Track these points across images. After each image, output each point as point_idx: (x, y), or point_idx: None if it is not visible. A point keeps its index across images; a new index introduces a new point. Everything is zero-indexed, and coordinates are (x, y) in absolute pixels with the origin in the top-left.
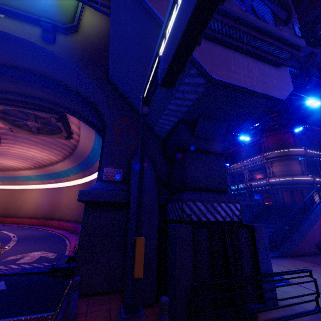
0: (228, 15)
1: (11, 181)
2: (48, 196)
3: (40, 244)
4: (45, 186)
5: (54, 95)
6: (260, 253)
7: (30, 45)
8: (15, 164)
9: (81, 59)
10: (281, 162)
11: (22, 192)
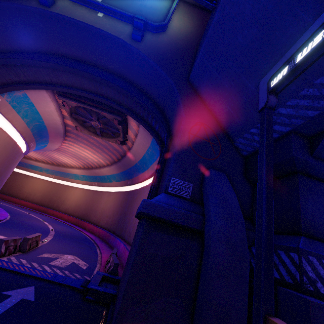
0: None
1: (62, 176)
2: (88, 197)
3: (74, 246)
4: (87, 187)
5: (124, 96)
6: None
7: (118, 42)
8: (69, 162)
9: (163, 58)
10: None
11: (68, 188)
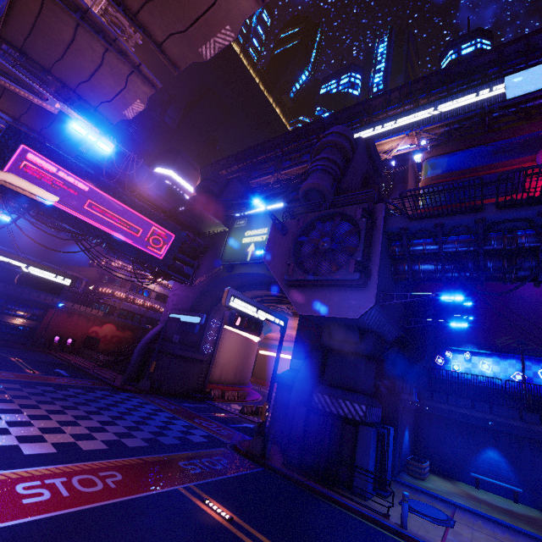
0: (298, 280)
1: None
2: None
3: None
4: None
5: None
6: (359, 451)
7: (264, 275)
8: None
9: None
10: None
11: None
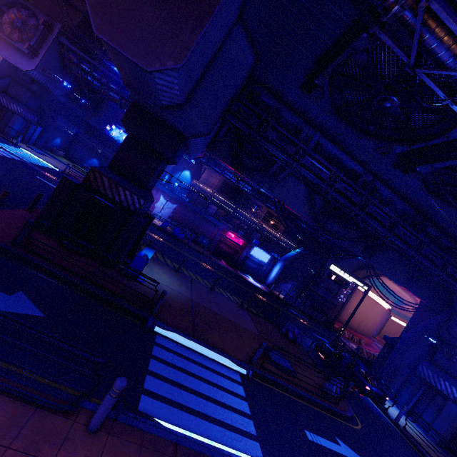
0: None
1: None
2: None
3: None
4: None
5: None
6: (11, 122)
7: None
8: None
9: None
10: (208, 171)
11: None
